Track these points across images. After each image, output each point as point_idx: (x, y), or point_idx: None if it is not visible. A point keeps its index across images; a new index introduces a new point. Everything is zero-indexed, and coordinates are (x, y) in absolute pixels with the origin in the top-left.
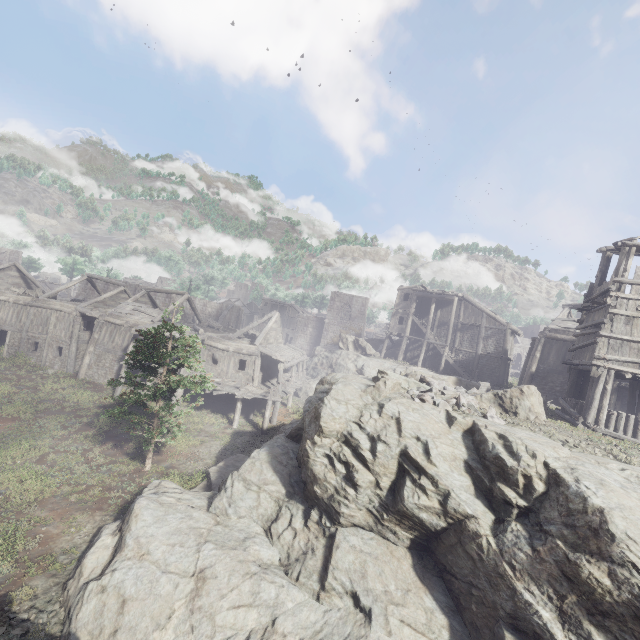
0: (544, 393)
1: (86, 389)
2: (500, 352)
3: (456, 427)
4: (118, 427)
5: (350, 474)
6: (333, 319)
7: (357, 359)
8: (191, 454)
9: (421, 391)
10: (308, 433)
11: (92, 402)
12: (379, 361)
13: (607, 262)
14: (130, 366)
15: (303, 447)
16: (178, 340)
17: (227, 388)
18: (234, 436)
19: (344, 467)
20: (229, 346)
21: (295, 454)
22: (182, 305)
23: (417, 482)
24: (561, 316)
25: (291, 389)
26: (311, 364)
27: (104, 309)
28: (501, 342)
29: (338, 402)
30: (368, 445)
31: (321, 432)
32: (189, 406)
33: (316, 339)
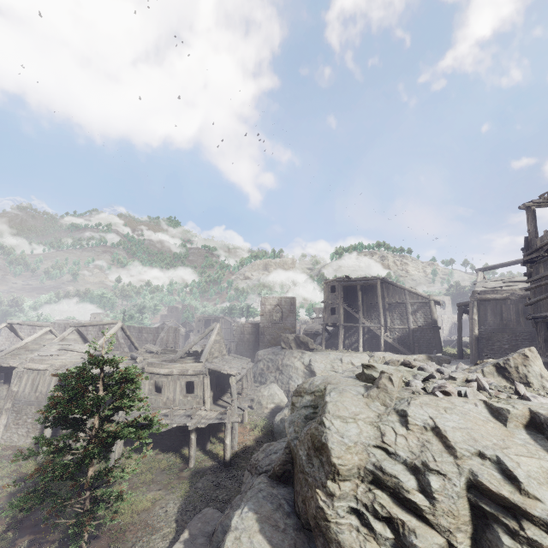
0: (494, 353)
1: (0, 459)
2: (430, 323)
3: (513, 423)
4: (39, 508)
5: (403, 539)
6: (267, 322)
7: (303, 356)
8: (142, 525)
9: (422, 380)
10: (313, 476)
11: (6, 476)
12: (324, 354)
13: (534, 215)
14: (57, 417)
15: (309, 500)
16: (111, 376)
17: (177, 419)
18: (193, 480)
19: (388, 527)
20: (173, 369)
21: (291, 505)
22: (116, 335)
23: (521, 535)
24: (480, 279)
25: (246, 403)
26: (257, 370)
27: (26, 355)
28: (428, 313)
29: (343, 420)
30: (413, 481)
31: (336, 474)
32: (133, 450)
33: (254, 344)
